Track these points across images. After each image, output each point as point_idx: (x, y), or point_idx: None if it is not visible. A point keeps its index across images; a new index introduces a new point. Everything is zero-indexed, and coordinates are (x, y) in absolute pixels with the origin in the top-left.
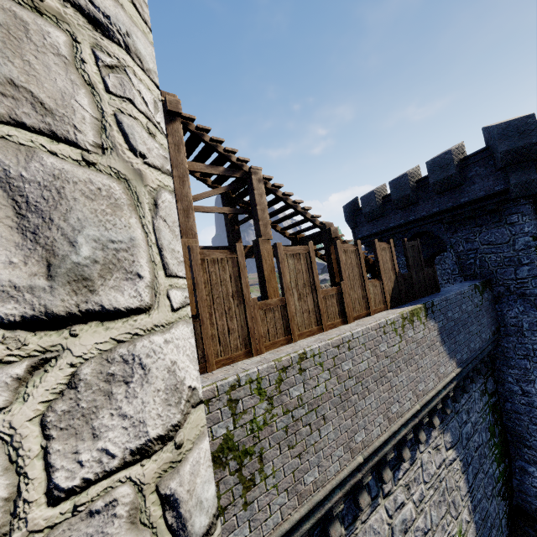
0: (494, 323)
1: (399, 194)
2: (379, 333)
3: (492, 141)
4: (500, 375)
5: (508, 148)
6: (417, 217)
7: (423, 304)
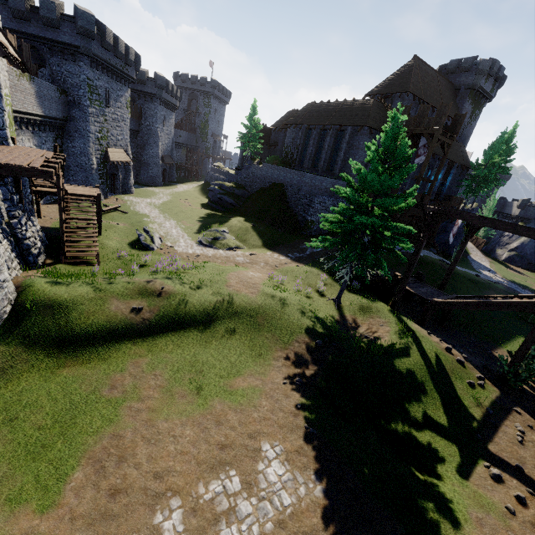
0: (66, 113)
1: (17, 6)
2: (10, 71)
3: (77, 16)
4: (65, 140)
5: (82, 25)
6: (29, 33)
7: (30, 75)
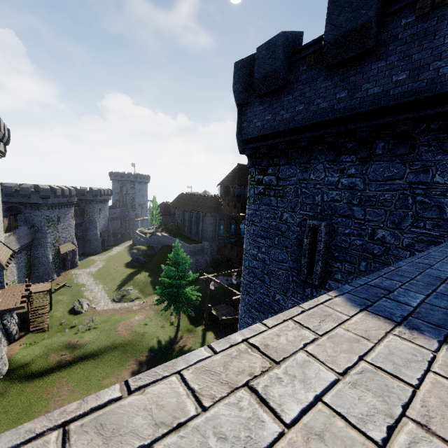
0: (33, 237)
1: (7, 192)
2: (4, 238)
3: (40, 191)
4: (32, 250)
5: (43, 194)
6: (13, 202)
7: (14, 232)
